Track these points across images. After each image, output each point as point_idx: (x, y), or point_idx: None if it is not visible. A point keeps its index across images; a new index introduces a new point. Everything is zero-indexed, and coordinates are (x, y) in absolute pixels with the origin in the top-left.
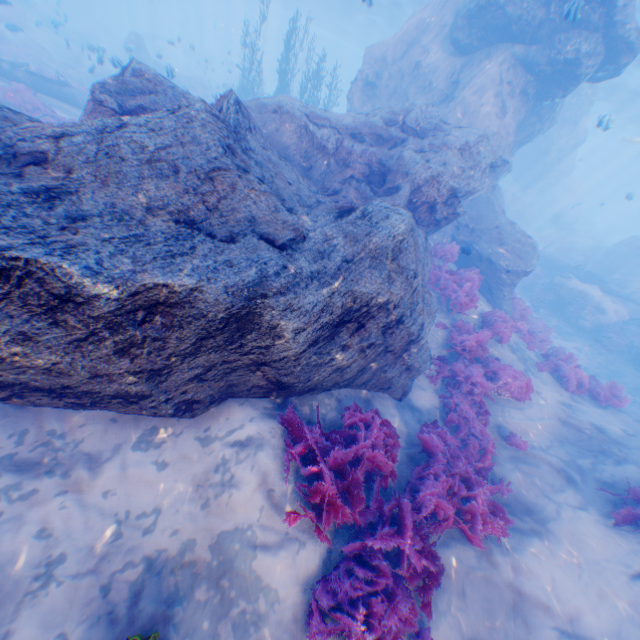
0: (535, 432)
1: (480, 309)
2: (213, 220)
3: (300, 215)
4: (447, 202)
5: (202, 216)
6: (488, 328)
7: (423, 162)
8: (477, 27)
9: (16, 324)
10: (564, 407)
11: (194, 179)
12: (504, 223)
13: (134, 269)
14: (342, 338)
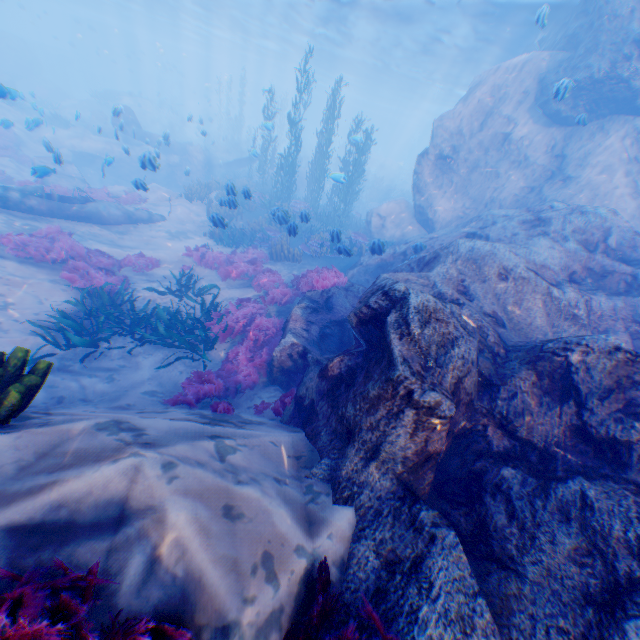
0: None
1: None
2: None
3: None
4: None
5: None
6: None
7: None
8: (585, 98)
9: None
10: None
11: None
12: None
13: None
14: None
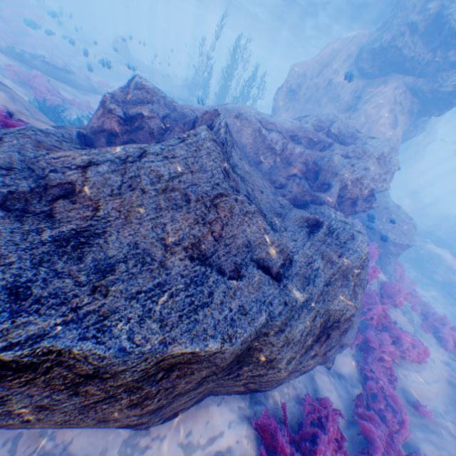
0: (433, 397)
1: (378, 276)
2: (219, 250)
3: (281, 232)
4: (365, 198)
5: (211, 248)
6: (387, 296)
7: (350, 166)
8: (378, 60)
9: (34, 400)
10: (447, 367)
11: (202, 207)
12: (392, 205)
13: (163, 338)
14: (314, 349)
